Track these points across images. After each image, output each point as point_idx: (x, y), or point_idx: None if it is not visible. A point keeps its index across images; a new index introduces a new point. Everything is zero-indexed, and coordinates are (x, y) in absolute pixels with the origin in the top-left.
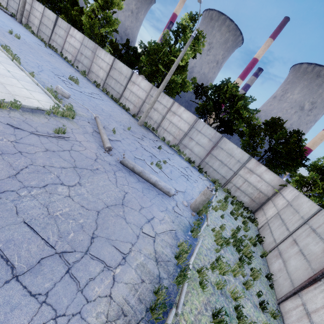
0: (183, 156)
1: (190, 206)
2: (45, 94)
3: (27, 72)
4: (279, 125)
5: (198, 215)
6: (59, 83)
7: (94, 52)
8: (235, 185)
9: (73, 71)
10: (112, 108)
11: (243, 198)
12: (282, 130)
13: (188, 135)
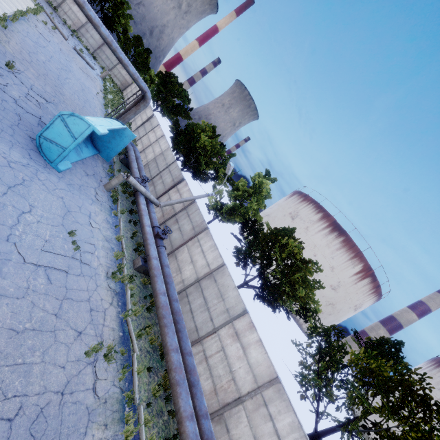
0: (81, 43)
1: (100, 76)
2: None
3: None
4: (140, 43)
5: (103, 81)
6: None
7: None
8: (114, 73)
9: None
10: None
11: (117, 82)
12: (142, 46)
13: (85, 27)
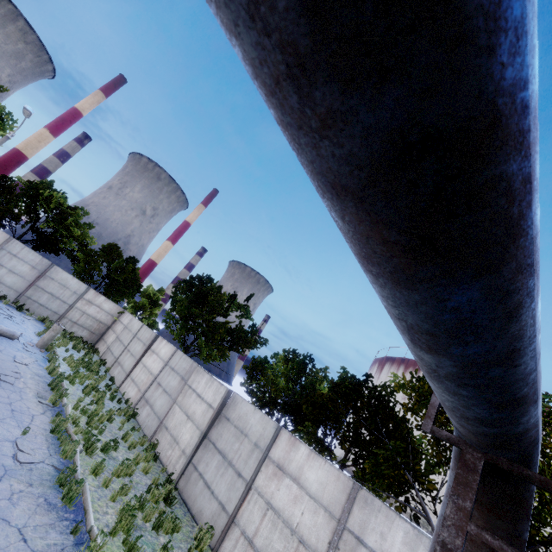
0: None
1: (37, 345)
2: None
3: None
4: (117, 253)
5: (47, 351)
6: None
7: None
8: (71, 319)
9: None
10: None
11: (81, 333)
12: (119, 257)
13: None
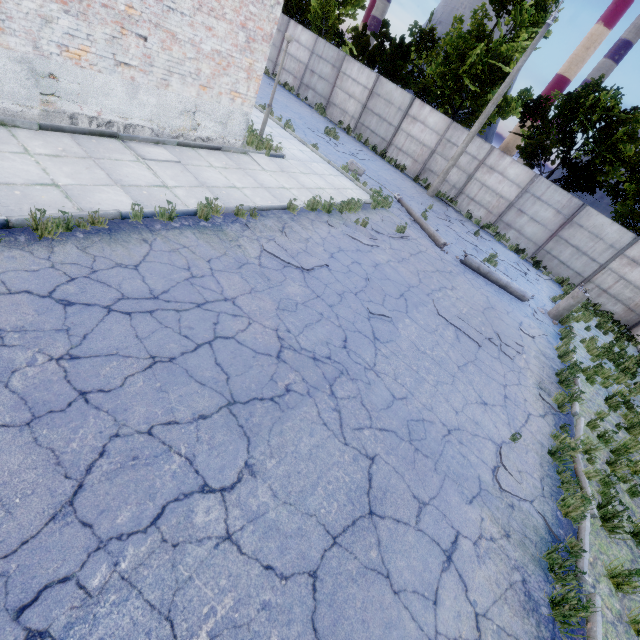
0: (504, 242)
1: (548, 313)
2: (344, 177)
3: (310, 146)
4: None
5: (560, 324)
6: (330, 149)
7: (338, 67)
8: (598, 286)
9: (309, 111)
10: (388, 172)
11: (611, 307)
12: None
13: (515, 206)
